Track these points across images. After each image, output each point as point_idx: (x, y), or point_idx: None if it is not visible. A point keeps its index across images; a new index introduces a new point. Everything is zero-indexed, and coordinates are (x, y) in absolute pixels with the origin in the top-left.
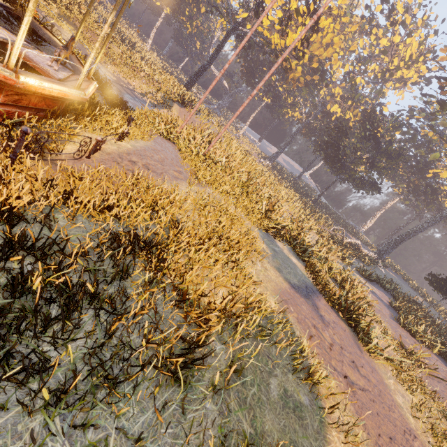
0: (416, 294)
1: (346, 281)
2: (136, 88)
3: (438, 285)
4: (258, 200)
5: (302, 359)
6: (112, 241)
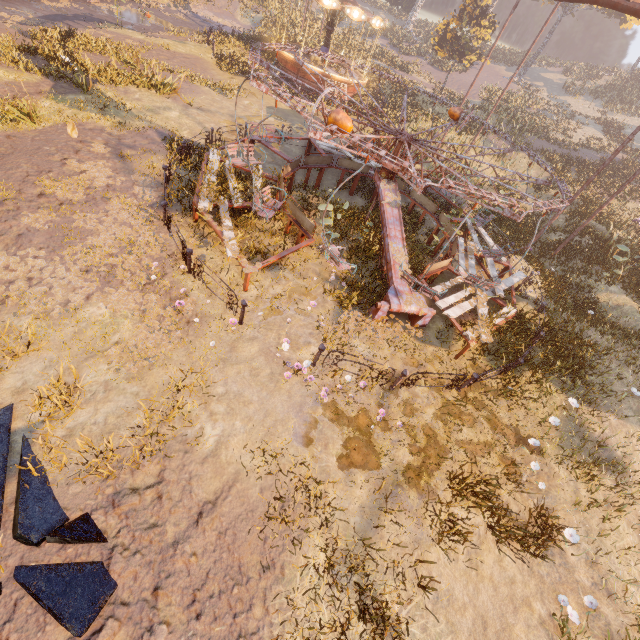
0: (378, 11)
1: (382, 53)
2: (163, 3)
3: (394, 1)
4: (341, 43)
5: (415, 83)
6: (391, 88)
